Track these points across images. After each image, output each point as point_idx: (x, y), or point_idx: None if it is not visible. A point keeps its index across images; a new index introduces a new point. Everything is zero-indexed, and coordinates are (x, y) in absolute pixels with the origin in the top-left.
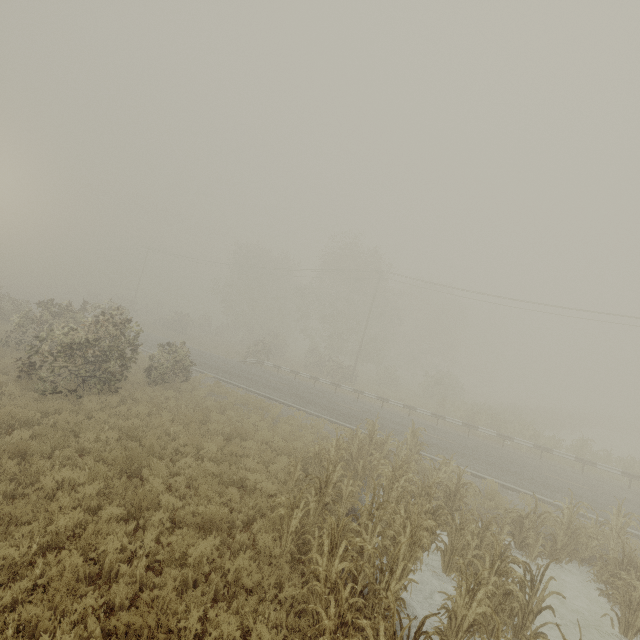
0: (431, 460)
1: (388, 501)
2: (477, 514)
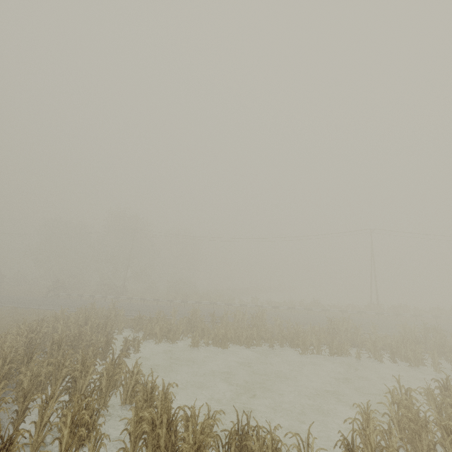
0: (107, 310)
1: (60, 318)
2: (110, 320)
